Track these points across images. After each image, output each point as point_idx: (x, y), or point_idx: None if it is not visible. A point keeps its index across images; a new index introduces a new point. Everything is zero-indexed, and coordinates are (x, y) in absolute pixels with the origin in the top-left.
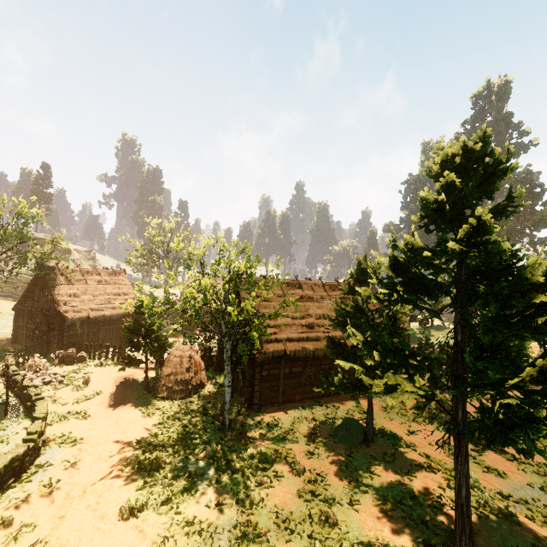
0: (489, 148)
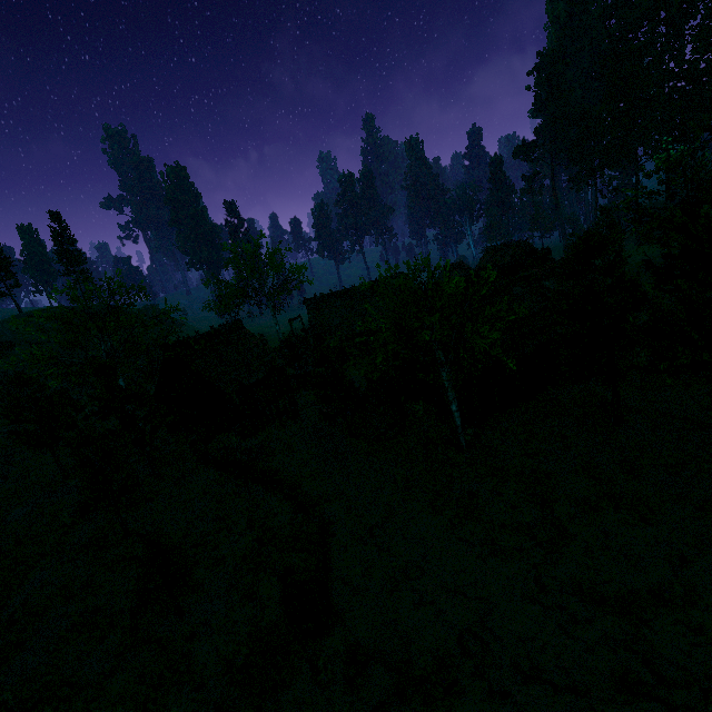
0: None
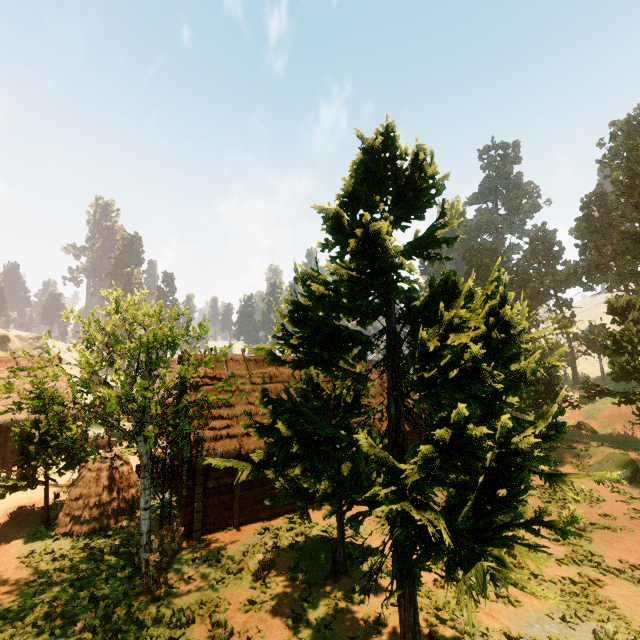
0: (399, 147)
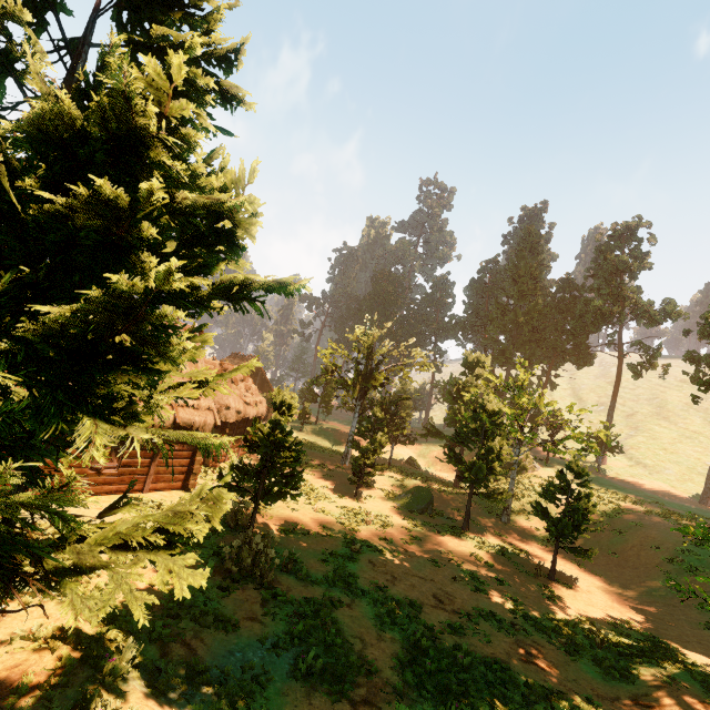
0: None
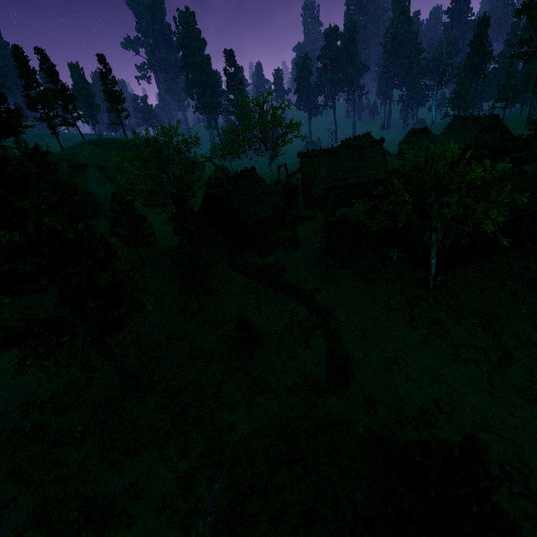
0: None
